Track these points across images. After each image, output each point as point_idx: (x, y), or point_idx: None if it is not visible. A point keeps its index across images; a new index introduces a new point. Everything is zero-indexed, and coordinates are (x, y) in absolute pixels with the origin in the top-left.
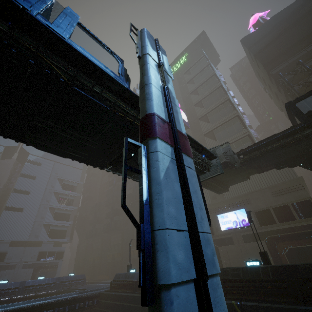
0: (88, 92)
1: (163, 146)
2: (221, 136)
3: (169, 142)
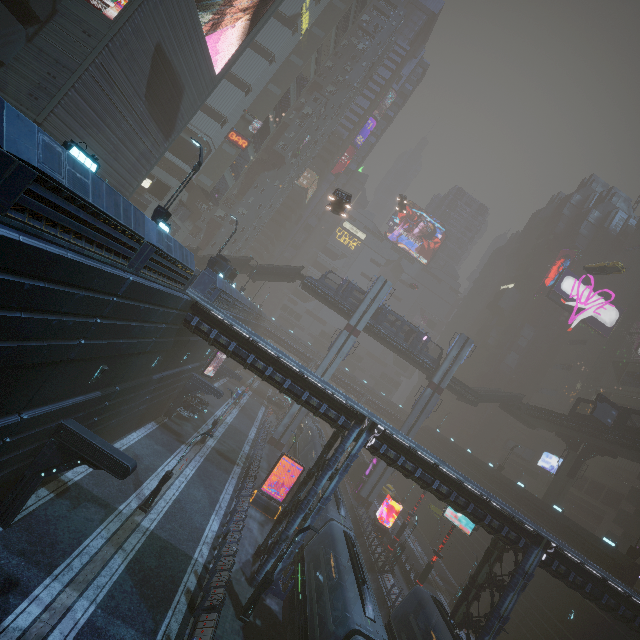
0: (423, 366)
1: (429, 390)
2: (630, 378)
3: (432, 389)
